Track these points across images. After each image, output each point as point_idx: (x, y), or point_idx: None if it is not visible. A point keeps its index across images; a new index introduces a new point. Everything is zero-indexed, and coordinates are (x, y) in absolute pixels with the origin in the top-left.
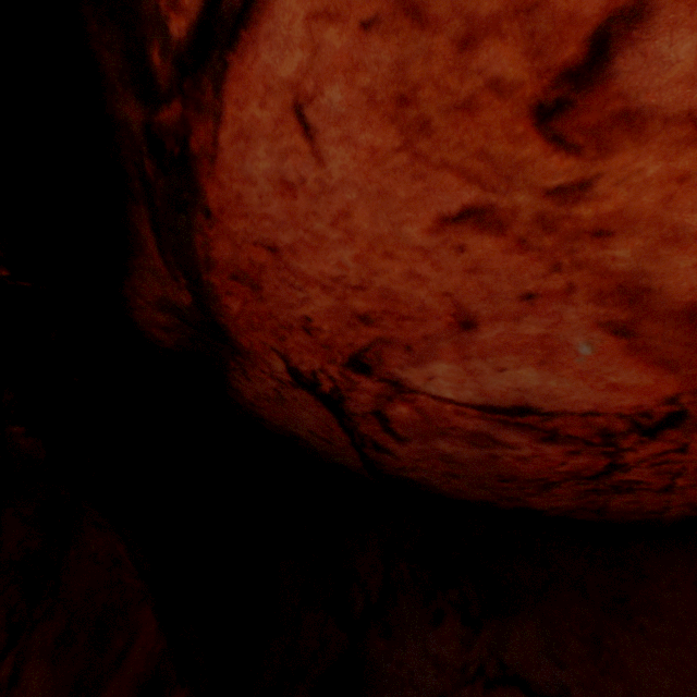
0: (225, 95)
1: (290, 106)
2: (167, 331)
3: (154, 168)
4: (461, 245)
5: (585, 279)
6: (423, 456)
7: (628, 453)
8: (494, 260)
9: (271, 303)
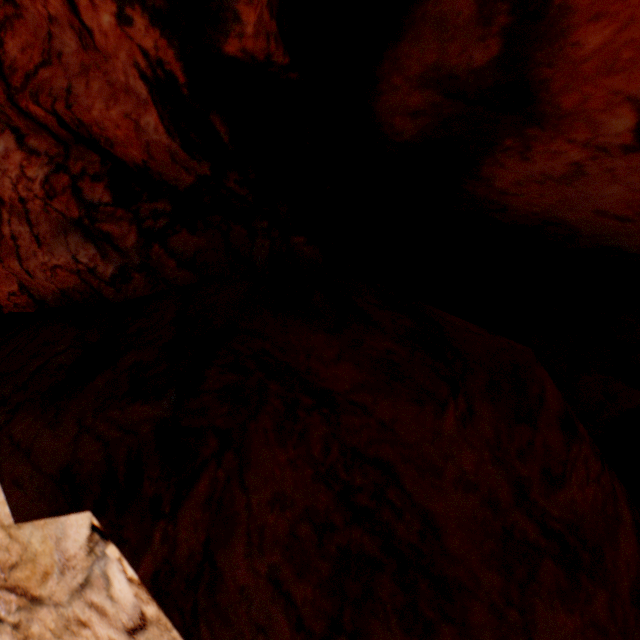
0: None
1: None
2: (413, 118)
3: None
4: None
5: None
6: None
7: None
8: None
9: None
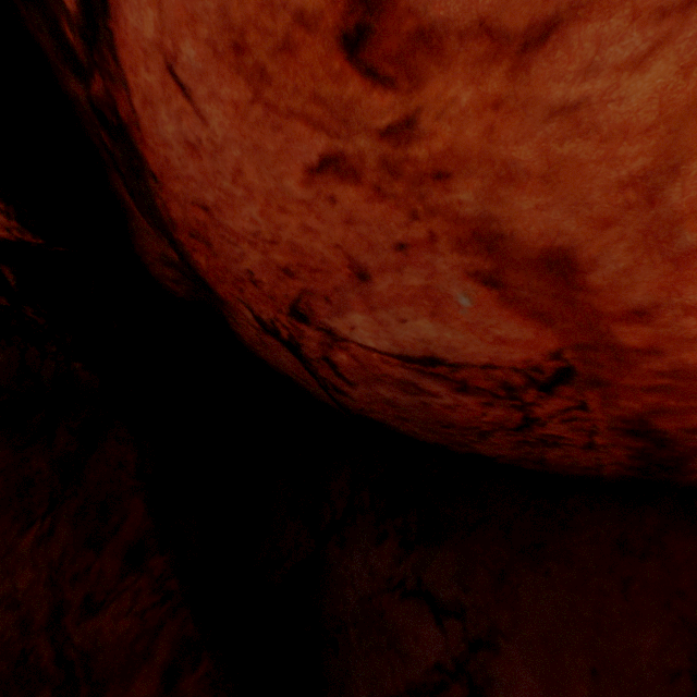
0: (122, 63)
1: (165, 67)
2: (177, 284)
3: (109, 139)
4: (332, 196)
5: (442, 226)
6: (371, 400)
7: (536, 408)
8: (362, 210)
9: (223, 258)
